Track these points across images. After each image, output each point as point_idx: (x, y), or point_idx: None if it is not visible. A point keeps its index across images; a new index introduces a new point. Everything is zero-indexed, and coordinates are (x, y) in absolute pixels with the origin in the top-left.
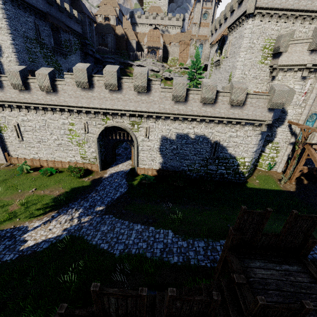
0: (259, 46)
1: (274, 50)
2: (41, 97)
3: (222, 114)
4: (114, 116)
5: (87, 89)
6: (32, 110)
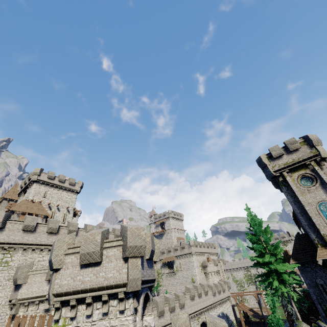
0: (199, 265)
1: (204, 266)
2: None
3: (223, 297)
4: (200, 314)
5: (193, 299)
6: None
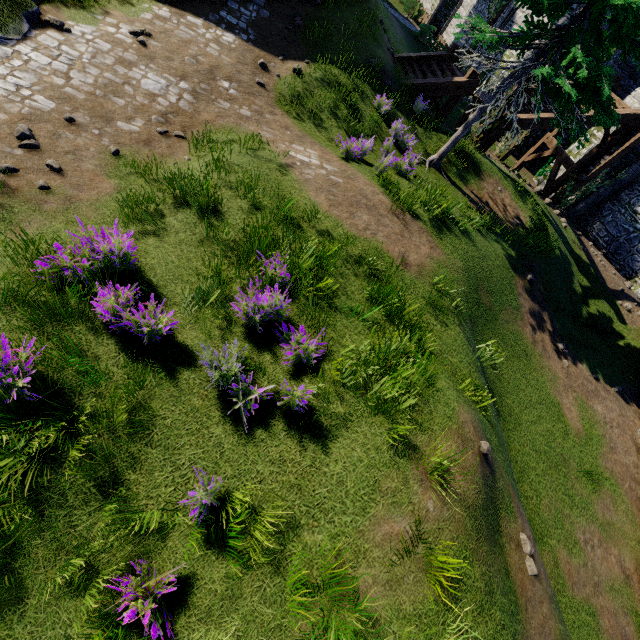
0: None
1: None
2: None
3: None
4: None
5: None
6: None
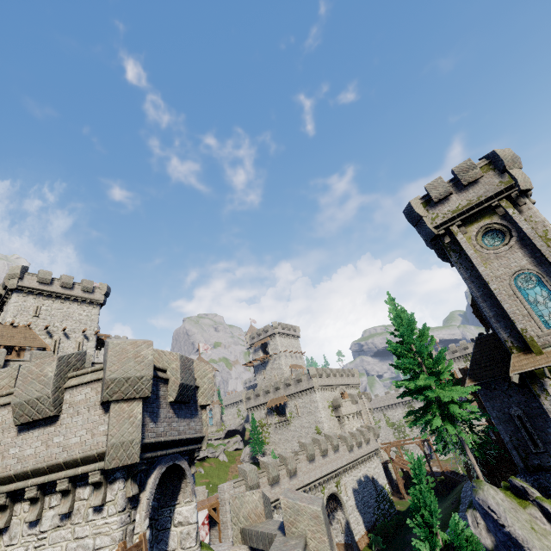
0: (327, 406)
1: (335, 406)
2: (286, 485)
3: (366, 451)
4: (326, 483)
5: (312, 461)
6: (275, 511)
